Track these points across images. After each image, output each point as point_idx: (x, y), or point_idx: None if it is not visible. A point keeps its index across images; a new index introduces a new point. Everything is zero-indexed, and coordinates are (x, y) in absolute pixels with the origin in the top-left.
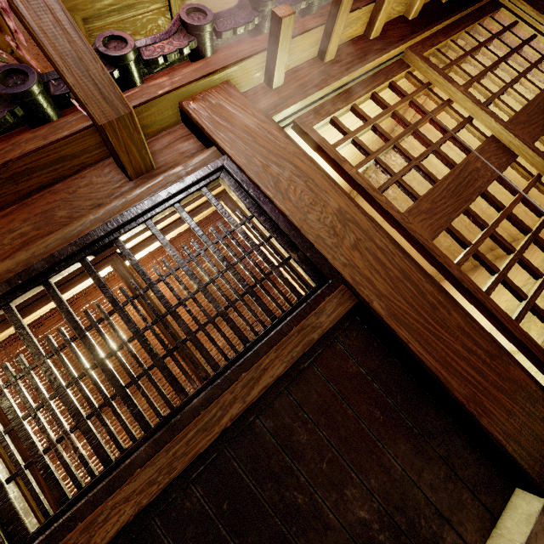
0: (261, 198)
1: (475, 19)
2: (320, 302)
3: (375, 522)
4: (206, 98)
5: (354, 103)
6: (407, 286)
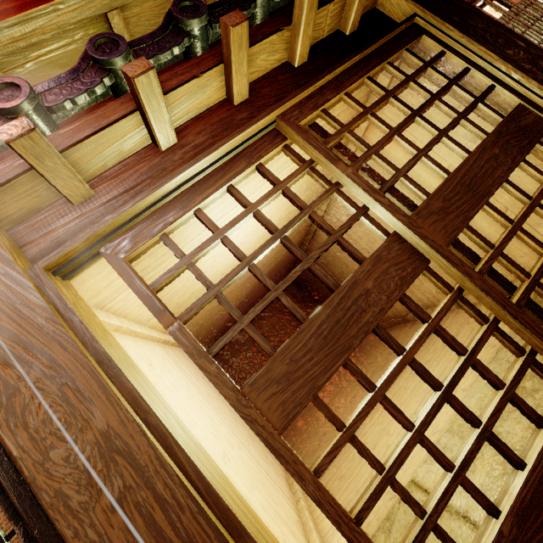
0: None
1: (383, 57)
2: None
3: None
4: None
5: (198, 207)
6: None
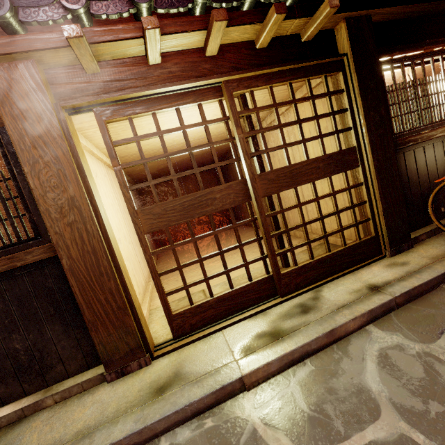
0: (18, 169)
1: (307, 74)
2: (28, 248)
3: (23, 351)
4: (6, 70)
5: (155, 111)
6: (91, 258)
